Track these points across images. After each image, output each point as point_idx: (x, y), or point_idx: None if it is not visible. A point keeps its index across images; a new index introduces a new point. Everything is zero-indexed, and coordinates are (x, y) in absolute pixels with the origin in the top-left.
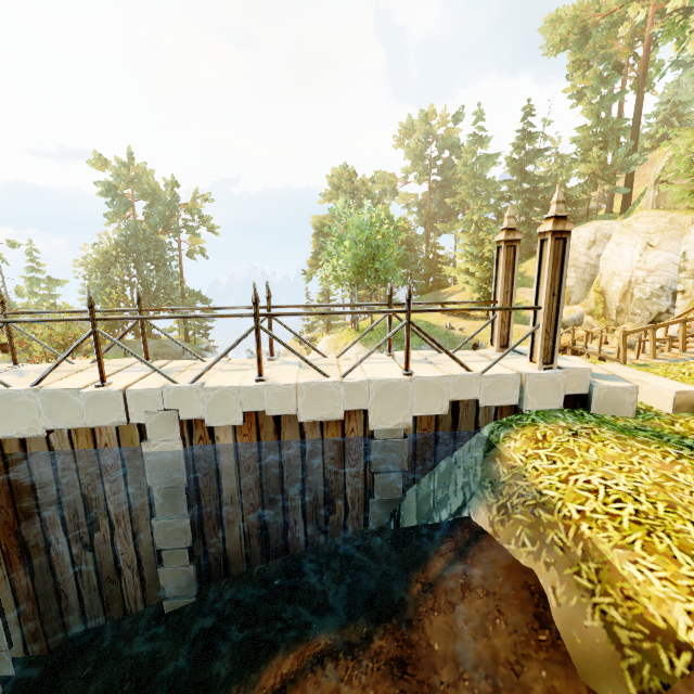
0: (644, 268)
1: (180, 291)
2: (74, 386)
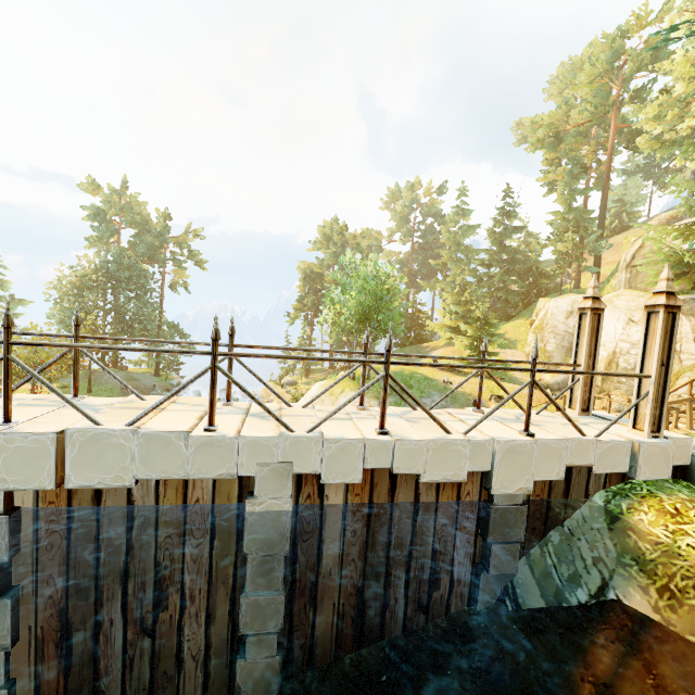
0: (628, 340)
1: (158, 322)
2: (178, 428)
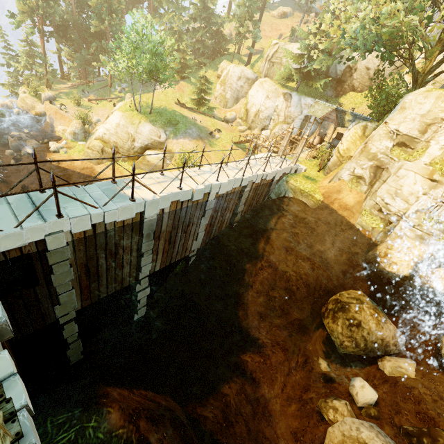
0: (265, 106)
1: None
2: (240, 177)
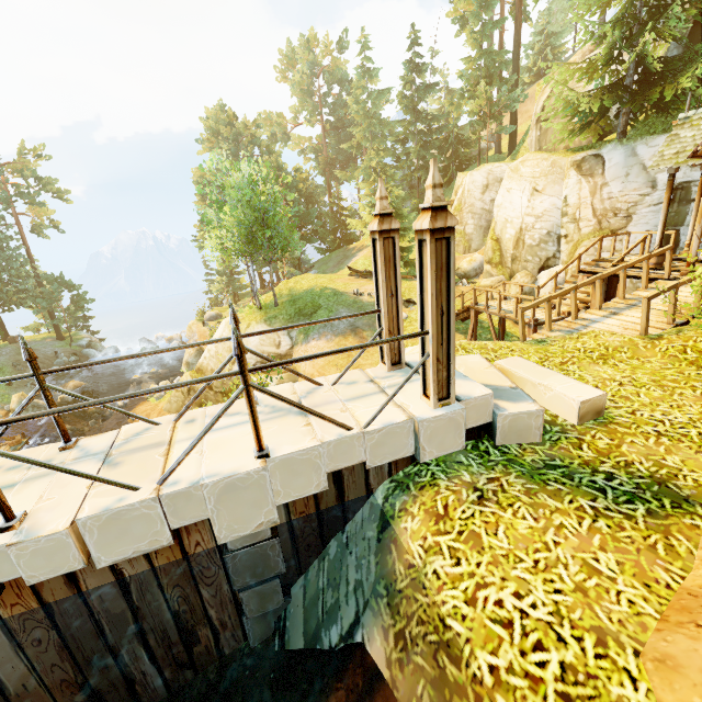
0: (533, 214)
1: (32, 279)
2: None
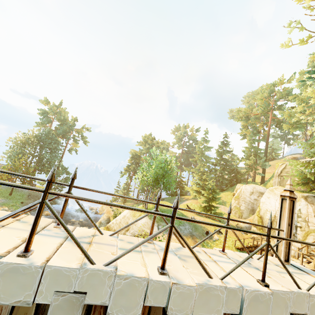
0: None
1: (58, 165)
2: None
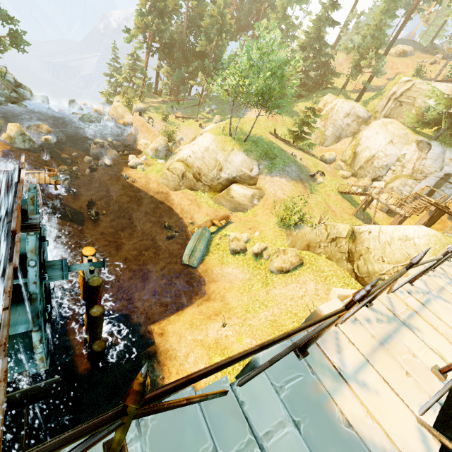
0: (384, 152)
1: None
2: None
